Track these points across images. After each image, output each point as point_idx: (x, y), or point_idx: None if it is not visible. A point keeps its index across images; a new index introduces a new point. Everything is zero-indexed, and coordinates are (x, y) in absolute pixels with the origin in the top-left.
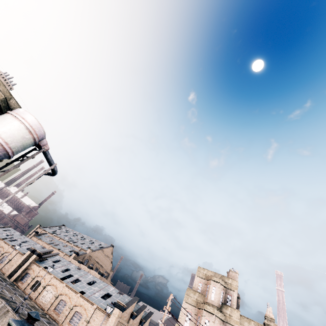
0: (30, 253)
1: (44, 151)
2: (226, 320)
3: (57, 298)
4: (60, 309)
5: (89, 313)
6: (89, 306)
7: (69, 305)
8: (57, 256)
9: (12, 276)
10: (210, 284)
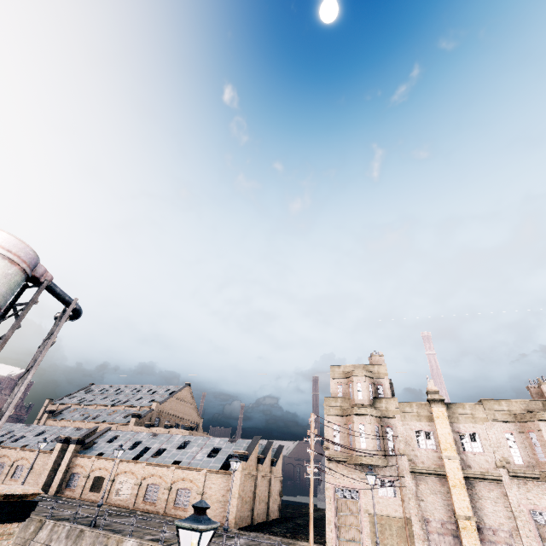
0: (62, 445)
1: (48, 284)
2: (384, 414)
3: (141, 485)
4: (153, 497)
5: (199, 482)
6: (196, 474)
7: (163, 486)
8: (110, 432)
9: (50, 488)
10: (352, 382)
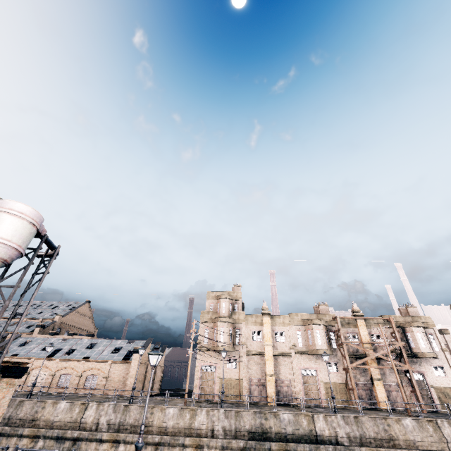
0: None
1: (47, 237)
2: (236, 322)
3: (55, 375)
4: (65, 383)
5: (106, 369)
6: (103, 365)
7: (75, 375)
8: (21, 338)
9: None
10: (220, 302)
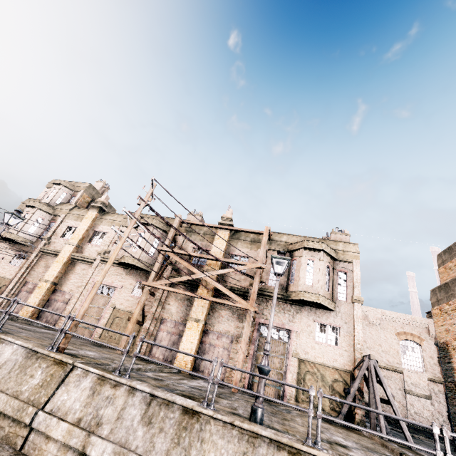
0: None
1: None
2: (56, 213)
3: None
4: None
5: None
6: None
7: None
8: None
9: None
10: (51, 189)
